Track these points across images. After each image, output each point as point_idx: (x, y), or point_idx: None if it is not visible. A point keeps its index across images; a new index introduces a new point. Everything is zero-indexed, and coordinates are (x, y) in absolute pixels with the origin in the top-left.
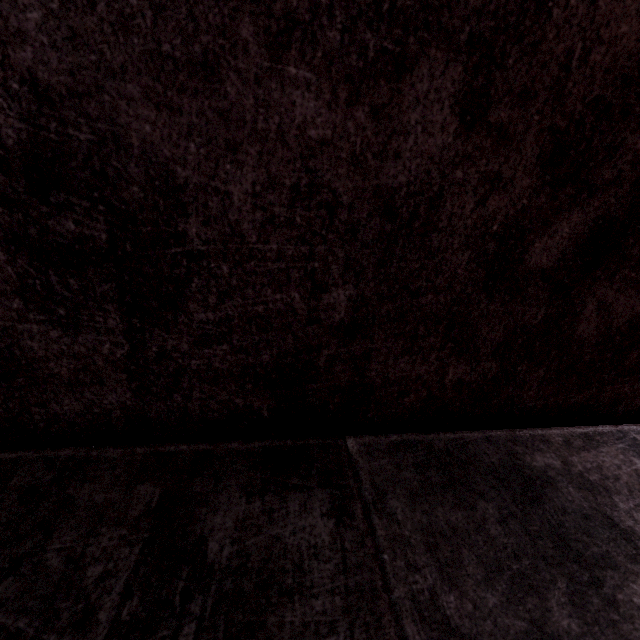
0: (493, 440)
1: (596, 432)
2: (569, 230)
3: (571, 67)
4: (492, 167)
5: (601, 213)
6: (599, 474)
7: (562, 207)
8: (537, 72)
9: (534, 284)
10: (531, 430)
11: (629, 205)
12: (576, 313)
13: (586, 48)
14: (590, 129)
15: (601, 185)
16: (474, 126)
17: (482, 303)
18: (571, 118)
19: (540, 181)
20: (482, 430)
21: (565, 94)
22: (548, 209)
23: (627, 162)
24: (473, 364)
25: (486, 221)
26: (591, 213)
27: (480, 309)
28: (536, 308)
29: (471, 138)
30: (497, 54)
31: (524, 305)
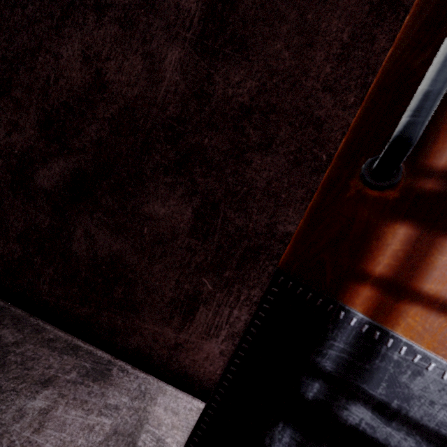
0: (4, 310)
1: (90, 350)
2: (59, 170)
3: (50, 83)
4: (14, 118)
5: (77, 167)
6: (22, 360)
7: (54, 154)
8: (34, 80)
9: (41, 197)
10: (45, 323)
11: (94, 168)
12: (71, 232)
13: (57, 77)
14: (64, 116)
15: (75, 149)
16: (5, 95)
17: (10, 197)
18: (53, 107)
19: (40, 134)
20: (12, 304)
21: (49, 95)
22: (46, 152)
23: (88, 141)
24: (5, 241)
25: (12, 146)
26: (71, 164)
27: (9, 201)
28: (44, 216)
29: (3, 100)
30: (15, 67)
31: (36, 210)
